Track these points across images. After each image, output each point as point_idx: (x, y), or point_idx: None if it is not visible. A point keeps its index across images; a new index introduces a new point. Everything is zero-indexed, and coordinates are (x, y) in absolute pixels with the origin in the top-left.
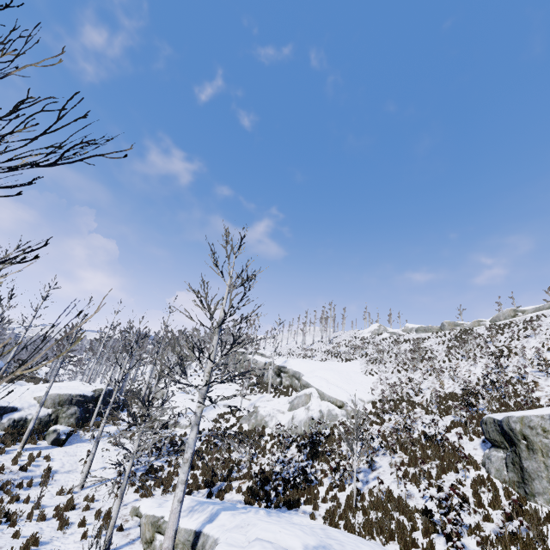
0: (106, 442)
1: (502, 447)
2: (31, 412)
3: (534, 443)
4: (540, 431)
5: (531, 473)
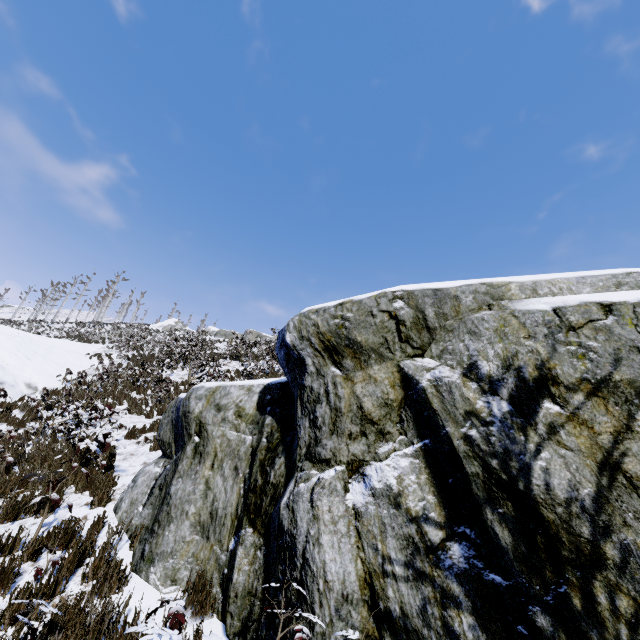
0: None
1: (168, 454)
2: None
3: (210, 441)
4: (231, 415)
5: (175, 506)
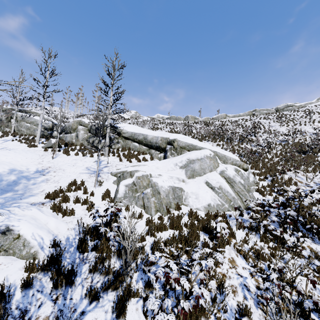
0: None
1: None
2: None
3: None
4: None
5: None
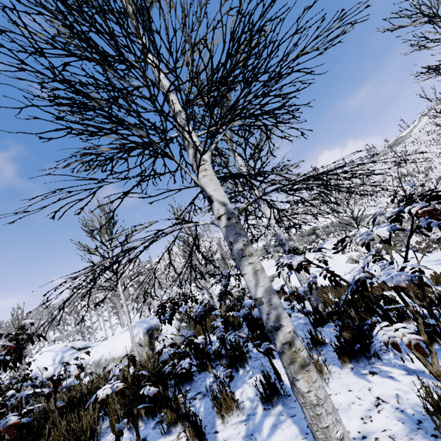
0: None
1: None
2: None
3: None
4: None
5: None
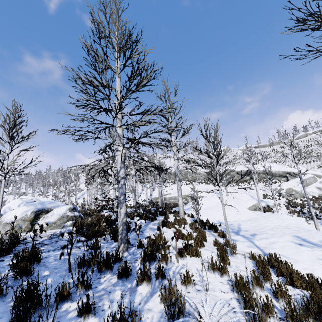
0: None
1: None
2: None
3: None
4: None
5: None
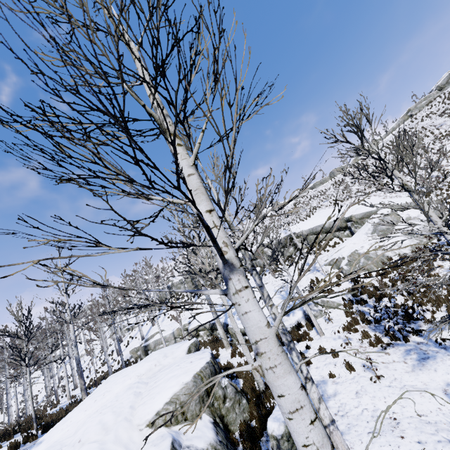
0: (327, 380)
1: None
2: (195, 449)
3: None
4: None
5: None
